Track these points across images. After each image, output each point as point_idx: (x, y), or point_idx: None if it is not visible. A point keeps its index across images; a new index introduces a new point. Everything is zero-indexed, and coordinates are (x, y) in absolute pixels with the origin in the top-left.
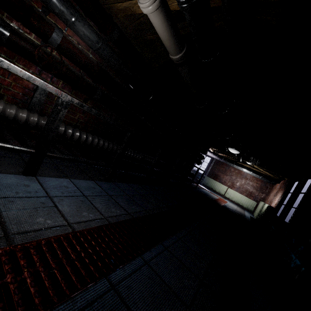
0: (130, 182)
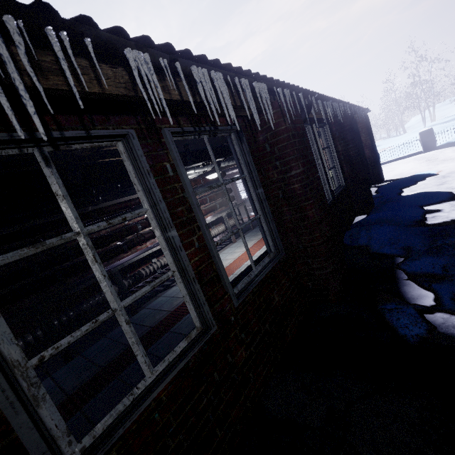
0: (114, 329)
